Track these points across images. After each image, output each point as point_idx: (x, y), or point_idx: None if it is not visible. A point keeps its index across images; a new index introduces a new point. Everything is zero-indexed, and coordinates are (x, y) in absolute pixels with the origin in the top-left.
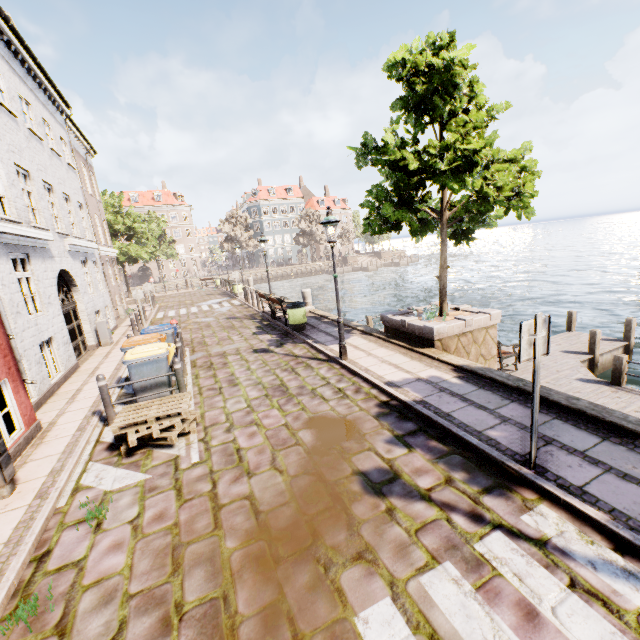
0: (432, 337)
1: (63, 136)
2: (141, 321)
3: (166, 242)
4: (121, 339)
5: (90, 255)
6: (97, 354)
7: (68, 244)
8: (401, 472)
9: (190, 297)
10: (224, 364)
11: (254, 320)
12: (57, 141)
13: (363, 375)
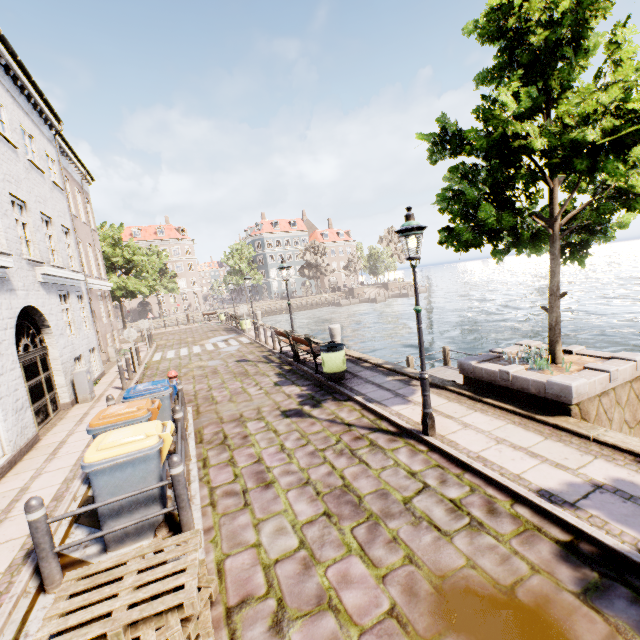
0: (567, 400)
1: (50, 152)
2: (133, 366)
3: (167, 276)
4: (106, 392)
5: (74, 288)
6: (70, 416)
7: (40, 274)
8: None
9: (192, 334)
10: (243, 438)
11: (271, 364)
12: (40, 155)
13: (485, 472)
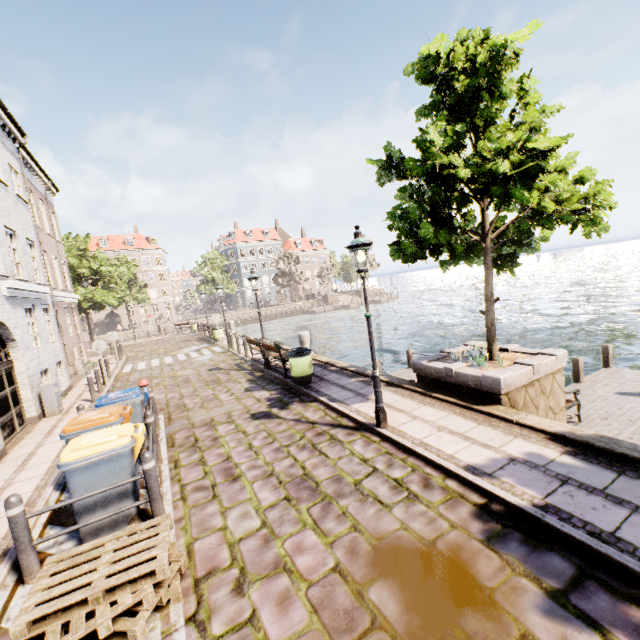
0: (497, 390)
1: (14, 165)
2: (103, 378)
3: (137, 286)
4: (74, 404)
5: (39, 301)
6: (37, 430)
7: (6, 288)
8: None
9: (163, 345)
10: (214, 440)
11: (243, 371)
12: (4, 169)
13: (424, 455)
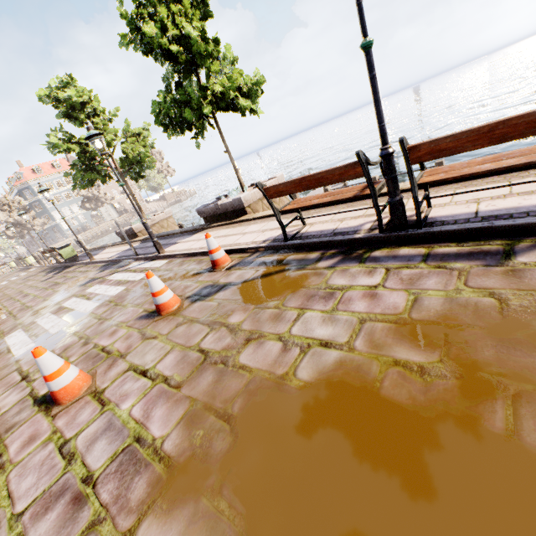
0: (135, 232)
1: None
2: None
3: None
4: None
5: None
6: None
7: None
8: (96, 277)
9: None
10: (21, 294)
11: (46, 271)
12: None
13: (98, 261)
